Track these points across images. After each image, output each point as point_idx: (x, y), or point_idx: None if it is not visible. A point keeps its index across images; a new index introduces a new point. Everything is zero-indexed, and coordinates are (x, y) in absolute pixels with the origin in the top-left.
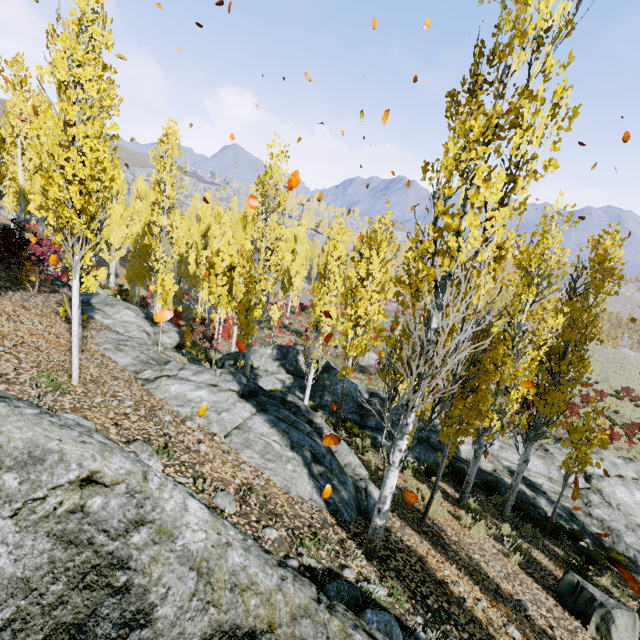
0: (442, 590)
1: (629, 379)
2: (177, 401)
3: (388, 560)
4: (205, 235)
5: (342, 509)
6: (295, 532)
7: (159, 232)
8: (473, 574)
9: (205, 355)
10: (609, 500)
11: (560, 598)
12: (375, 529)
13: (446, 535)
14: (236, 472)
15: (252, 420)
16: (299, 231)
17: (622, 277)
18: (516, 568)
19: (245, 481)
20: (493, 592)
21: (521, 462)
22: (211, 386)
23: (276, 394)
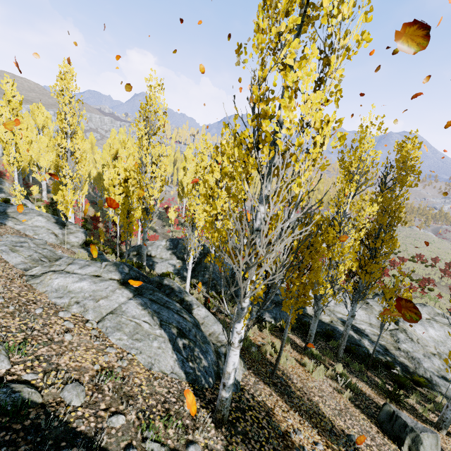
0: (284, 443)
1: (420, 248)
2: (57, 293)
3: (237, 423)
4: (115, 158)
5: (201, 377)
6: (146, 413)
7: (65, 153)
8: (313, 417)
9: (113, 249)
10: (411, 336)
11: (380, 425)
12: (222, 400)
13: (292, 383)
14: (98, 357)
15: (127, 304)
16: (188, 153)
17: (420, 172)
18: (347, 402)
19: (106, 365)
20: (328, 433)
21: (349, 317)
22: (94, 277)
23: (154, 279)
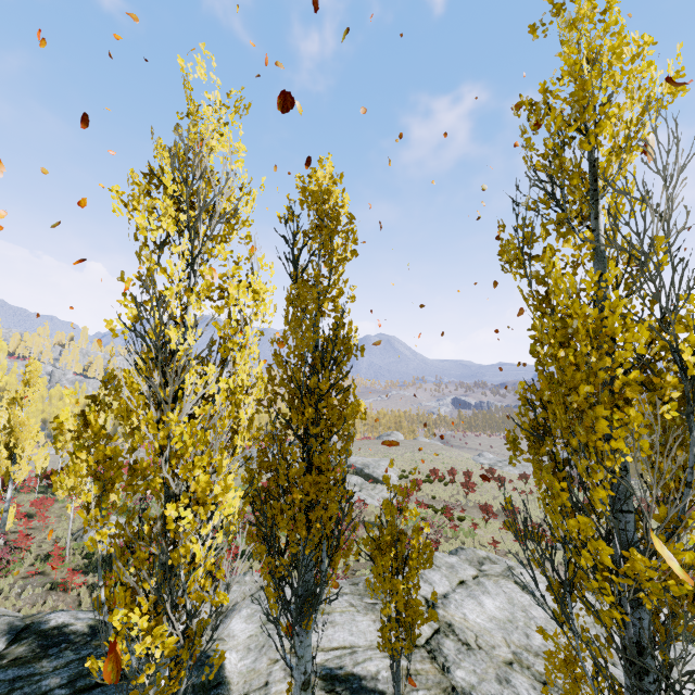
0: None
1: (433, 461)
2: None
3: None
4: None
5: None
6: None
7: None
8: None
9: None
10: (465, 637)
11: None
12: None
13: None
14: None
15: None
16: None
17: (352, 217)
18: None
19: None
20: None
21: (297, 692)
22: None
23: None
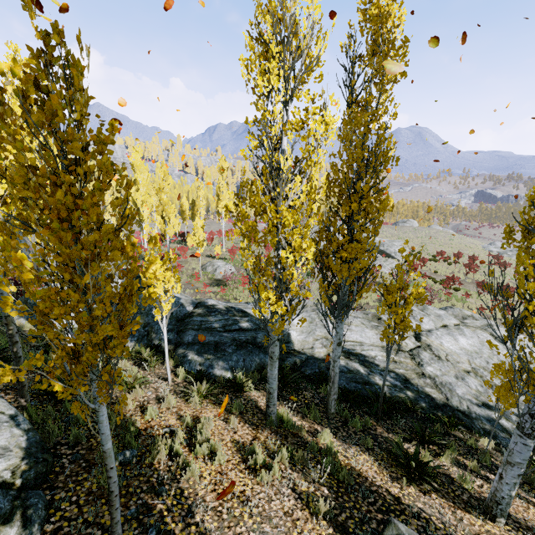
0: None
1: (441, 246)
2: None
3: None
4: None
5: None
6: None
7: None
8: None
9: None
10: (438, 353)
11: None
12: None
13: (185, 529)
14: None
15: None
16: (135, 159)
17: (406, 40)
18: (319, 529)
19: None
20: None
21: (335, 346)
22: None
23: None
